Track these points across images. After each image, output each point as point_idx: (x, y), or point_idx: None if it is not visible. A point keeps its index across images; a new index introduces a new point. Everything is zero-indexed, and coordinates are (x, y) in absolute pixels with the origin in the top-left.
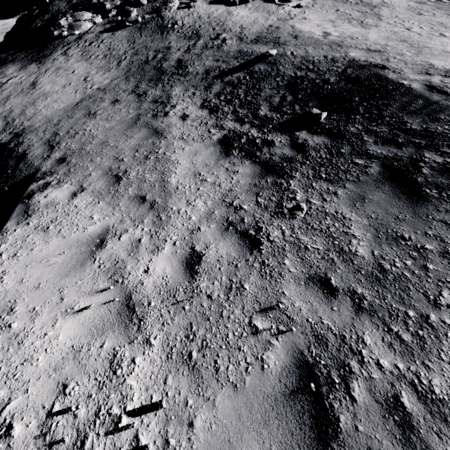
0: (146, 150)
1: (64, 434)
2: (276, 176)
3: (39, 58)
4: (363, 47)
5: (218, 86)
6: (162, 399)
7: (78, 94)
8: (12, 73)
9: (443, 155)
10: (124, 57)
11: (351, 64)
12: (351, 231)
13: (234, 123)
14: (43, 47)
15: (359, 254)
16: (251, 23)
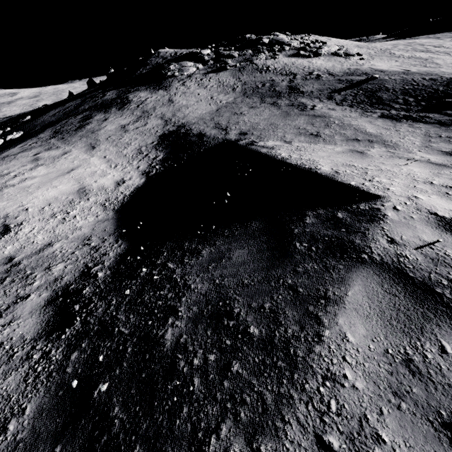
0: (322, 123)
1: None
2: None
3: (161, 87)
4: (448, 74)
5: (339, 97)
6: None
7: (213, 106)
8: (146, 95)
9: None
10: (236, 86)
11: (451, 80)
12: None
13: (380, 110)
14: (159, 83)
15: None
16: (331, 67)
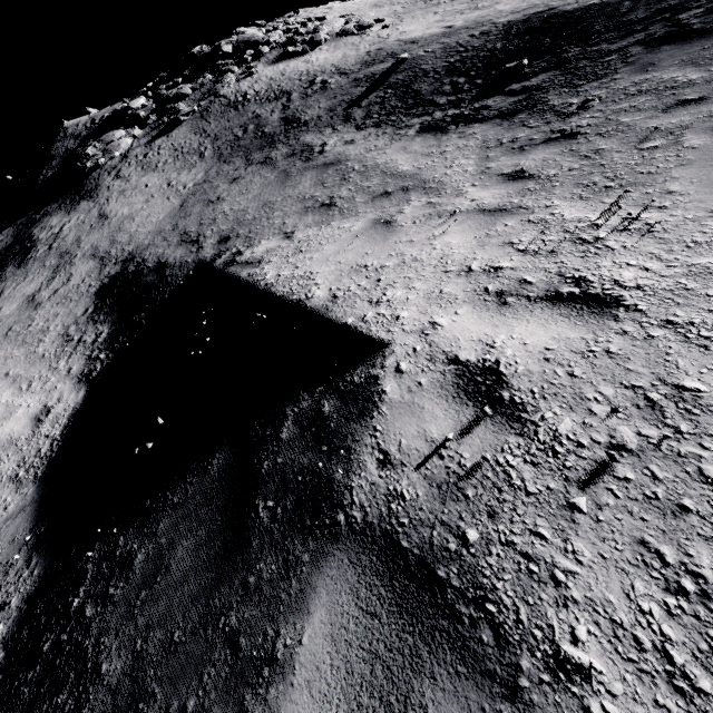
0: (336, 177)
1: (555, 247)
2: (526, 111)
3: (83, 195)
4: (506, 14)
5: (359, 112)
6: (626, 189)
7: (173, 199)
8: (60, 221)
9: (700, 7)
10: (204, 148)
11: (510, 25)
12: (667, 78)
13: (419, 118)
14: (79, 186)
15: (695, 78)
16: (342, 59)
